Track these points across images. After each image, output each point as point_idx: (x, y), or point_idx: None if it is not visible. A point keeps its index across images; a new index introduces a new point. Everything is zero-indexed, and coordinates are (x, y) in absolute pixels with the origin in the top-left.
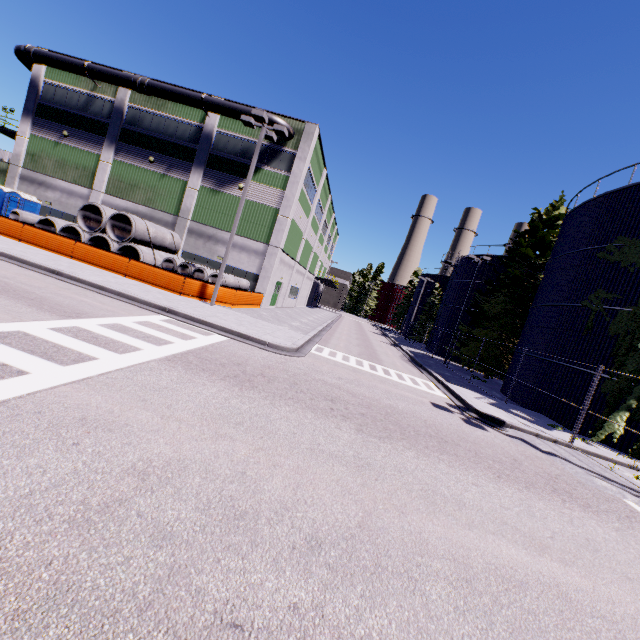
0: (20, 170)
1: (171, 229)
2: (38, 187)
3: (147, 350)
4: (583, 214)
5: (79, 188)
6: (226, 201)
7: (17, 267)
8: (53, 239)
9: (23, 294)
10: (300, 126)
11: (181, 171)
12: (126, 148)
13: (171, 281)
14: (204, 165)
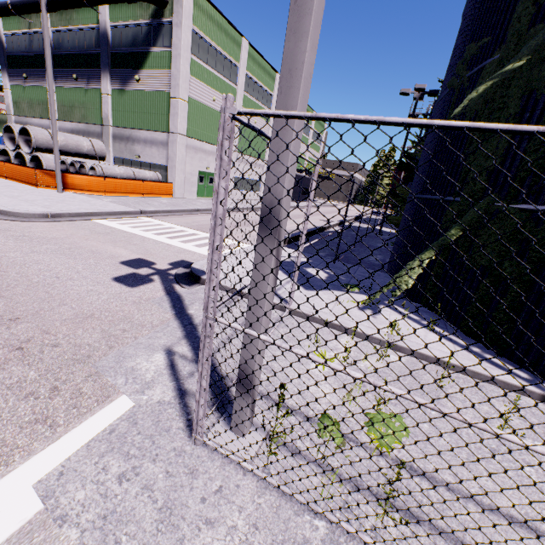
0: (13, 118)
1: (102, 139)
2: None
3: None
4: None
5: (44, 121)
6: (131, 98)
7: None
8: None
9: None
10: None
11: (96, 80)
12: (60, 73)
13: (29, 175)
14: (108, 67)
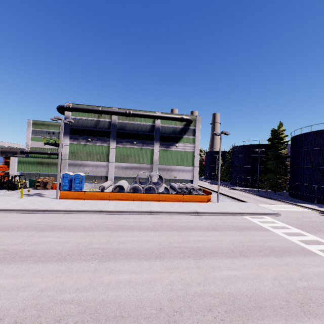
0: (67, 161)
1: (150, 170)
2: (79, 167)
3: (299, 232)
4: (309, 136)
5: (101, 163)
6: (171, 153)
7: (189, 216)
8: (149, 196)
9: (242, 227)
10: (194, 117)
11: (149, 145)
12: (121, 140)
13: (202, 198)
14: (159, 140)
